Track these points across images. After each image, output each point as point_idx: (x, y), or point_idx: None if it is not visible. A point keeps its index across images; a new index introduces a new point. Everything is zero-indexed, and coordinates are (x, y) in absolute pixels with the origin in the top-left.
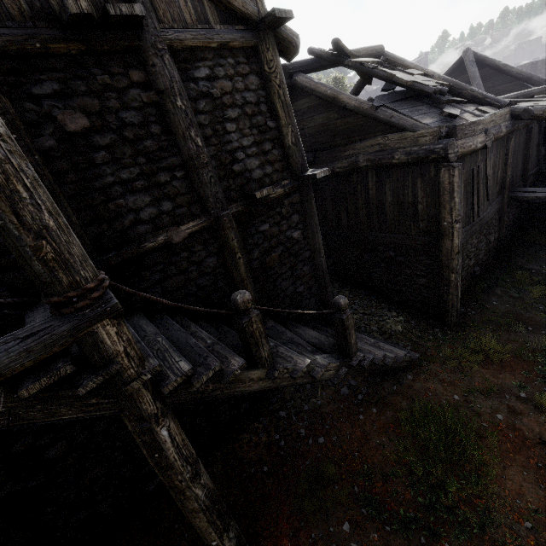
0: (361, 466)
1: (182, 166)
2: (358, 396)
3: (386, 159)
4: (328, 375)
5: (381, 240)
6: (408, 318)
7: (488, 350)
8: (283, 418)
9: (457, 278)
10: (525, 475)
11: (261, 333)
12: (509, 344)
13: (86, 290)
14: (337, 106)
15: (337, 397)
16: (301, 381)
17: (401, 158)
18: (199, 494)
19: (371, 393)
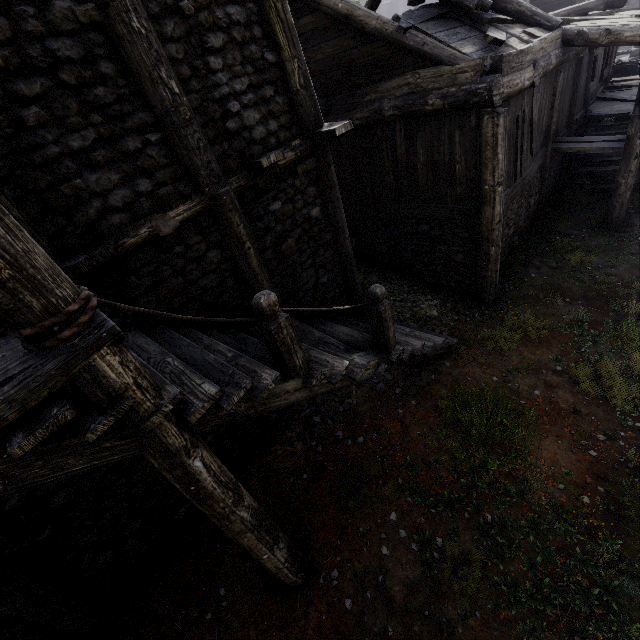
0: (403, 458)
1: (155, 126)
2: (396, 390)
3: (417, 106)
4: (368, 375)
5: (413, 212)
6: (443, 301)
7: (526, 327)
8: (318, 423)
9: (497, 251)
10: (560, 443)
11: (293, 340)
12: (547, 318)
13: (69, 314)
14: (352, 28)
15: (373, 394)
16: (340, 385)
17: (436, 103)
18: (244, 516)
19: (409, 386)
